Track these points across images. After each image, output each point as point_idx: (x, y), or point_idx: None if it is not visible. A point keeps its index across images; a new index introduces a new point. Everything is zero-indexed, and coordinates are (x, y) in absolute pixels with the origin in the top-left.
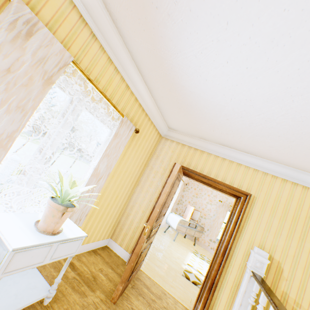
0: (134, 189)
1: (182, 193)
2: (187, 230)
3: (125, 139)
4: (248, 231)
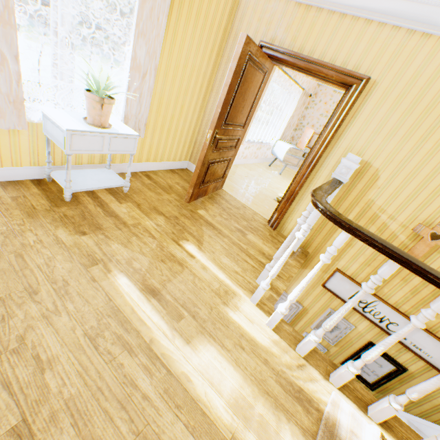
0: (208, 97)
1: (303, 113)
2: (299, 163)
3: (162, 0)
4: (348, 137)
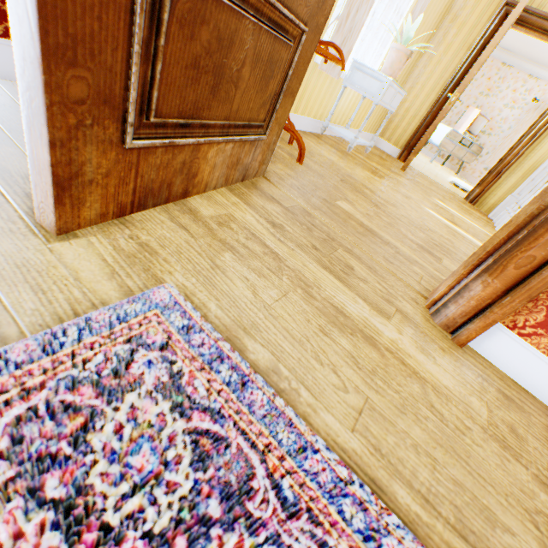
0: (417, 61)
1: None
2: (454, 150)
3: None
4: None
